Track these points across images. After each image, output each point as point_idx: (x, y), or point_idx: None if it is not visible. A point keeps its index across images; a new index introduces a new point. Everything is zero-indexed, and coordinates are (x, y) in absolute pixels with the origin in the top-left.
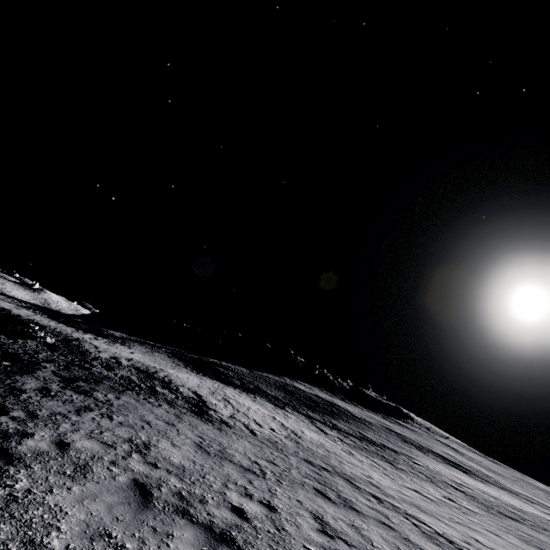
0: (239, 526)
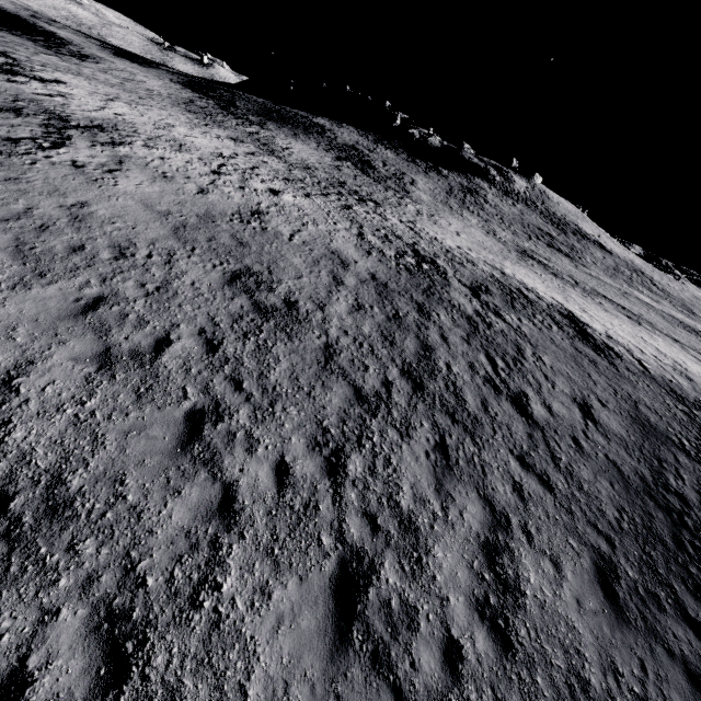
0: None
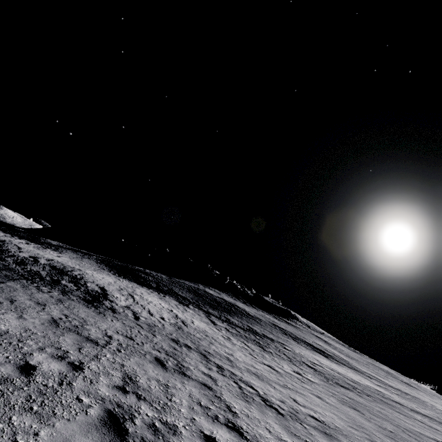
0: (9, 379)
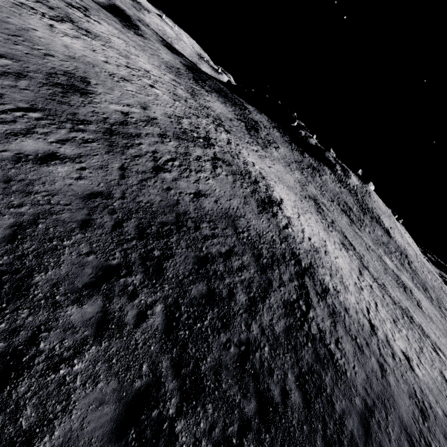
0: None
